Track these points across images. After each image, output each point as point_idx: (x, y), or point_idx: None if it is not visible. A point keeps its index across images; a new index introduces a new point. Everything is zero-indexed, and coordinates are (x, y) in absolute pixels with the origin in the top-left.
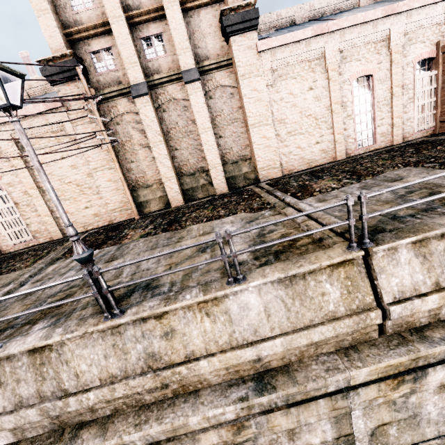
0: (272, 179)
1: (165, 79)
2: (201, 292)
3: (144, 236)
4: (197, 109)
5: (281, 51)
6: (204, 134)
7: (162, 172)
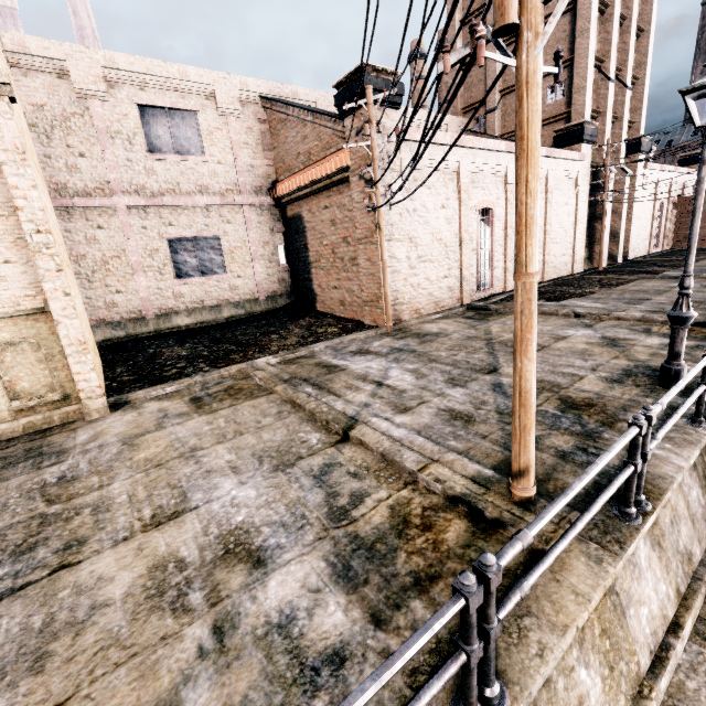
0: (633, 258)
1: None
2: None
3: (673, 268)
4: (625, 194)
5: (649, 172)
6: (623, 214)
7: (605, 236)
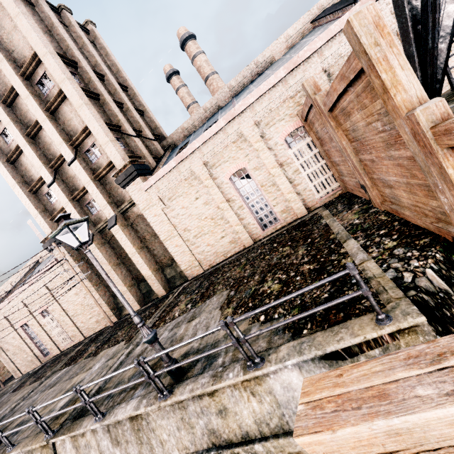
0: (196, 276)
1: (105, 225)
2: (1, 453)
3: (87, 356)
4: (123, 242)
5: (161, 183)
6: (134, 257)
7: (119, 289)
